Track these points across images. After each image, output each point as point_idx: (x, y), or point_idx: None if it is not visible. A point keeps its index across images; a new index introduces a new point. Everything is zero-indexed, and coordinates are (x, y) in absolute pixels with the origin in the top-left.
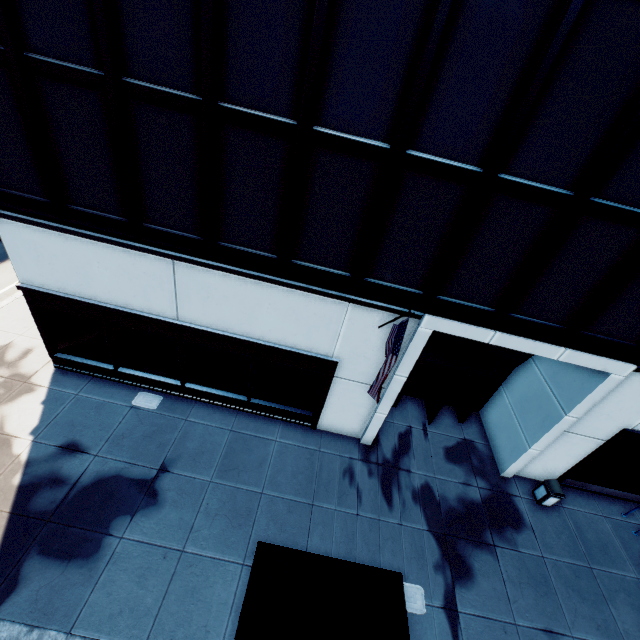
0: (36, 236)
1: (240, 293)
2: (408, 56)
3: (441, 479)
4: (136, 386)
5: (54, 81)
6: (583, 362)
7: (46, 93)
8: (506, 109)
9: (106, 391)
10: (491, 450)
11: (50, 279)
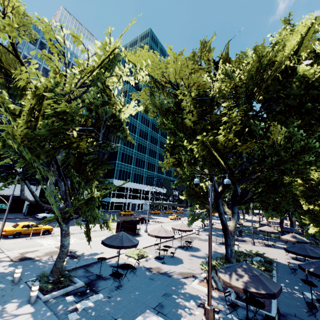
0: None
1: (10, 186)
2: None
3: None
4: None
5: None
6: None
7: None
8: None
9: None
10: None
11: None
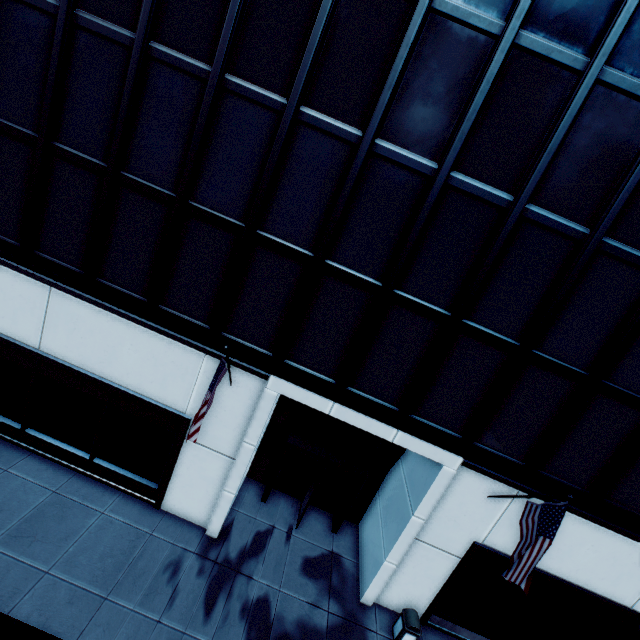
0: None
1: (106, 329)
2: (258, 168)
3: (286, 594)
4: None
5: None
6: (416, 448)
7: None
8: (326, 214)
9: None
10: (359, 569)
11: None
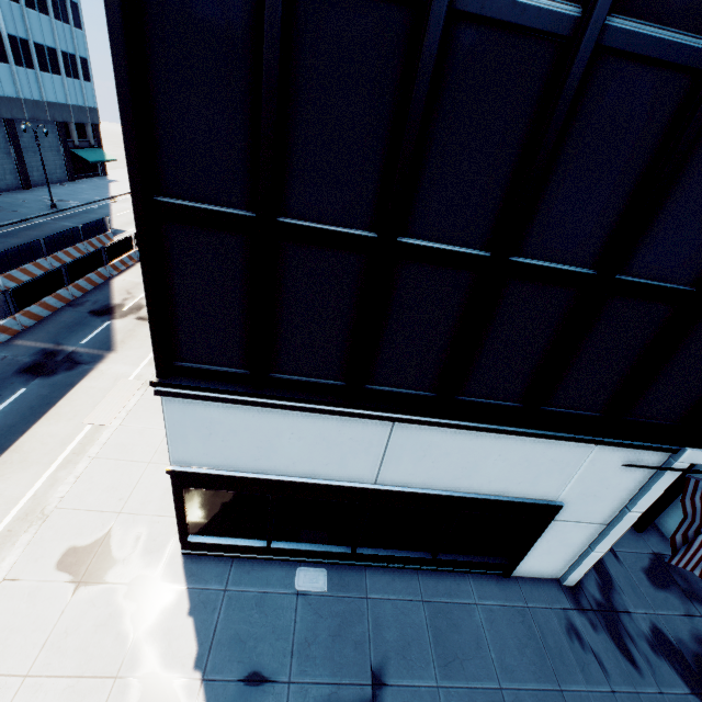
0: (216, 412)
1: (467, 448)
2: None
3: (663, 615)
4: (289, 561)
5: (305, 245)
6: None
7: (289, 258)
8: None
9: (257, 576)
10: None
11: (216, 457)
